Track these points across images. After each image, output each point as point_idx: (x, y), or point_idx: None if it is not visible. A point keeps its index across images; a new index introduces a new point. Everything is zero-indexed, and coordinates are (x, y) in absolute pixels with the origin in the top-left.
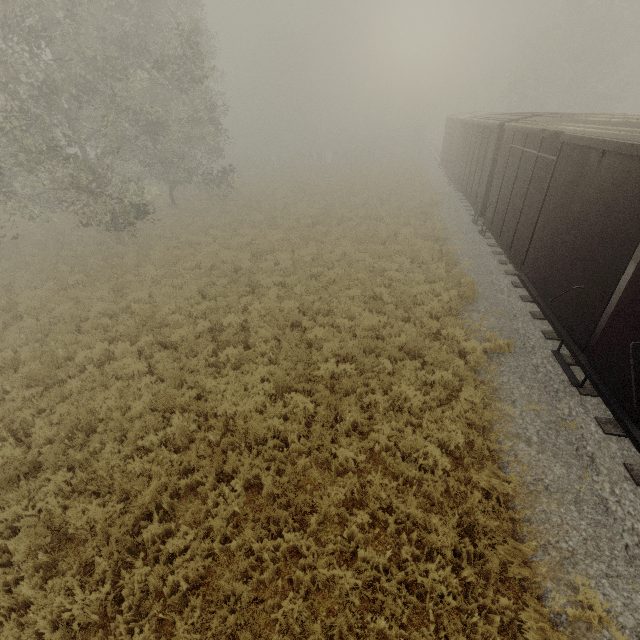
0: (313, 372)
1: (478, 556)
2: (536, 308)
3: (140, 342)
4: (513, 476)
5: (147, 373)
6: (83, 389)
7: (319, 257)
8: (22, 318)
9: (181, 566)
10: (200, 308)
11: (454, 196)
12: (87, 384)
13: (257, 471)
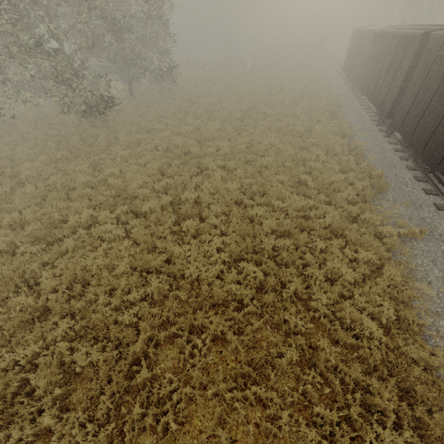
0: (259, 246)
1: (414, 418)
2: (438, 200)
3: (117, 211)
4: (439, 351)
5: (124, 236)
6: (76, 247)
7: (250, 146)
8: (24, 184)
9: (169, 409)
10: (162, 184)
11: (354, 99)
12: (79, 243)
13: (221, 328)
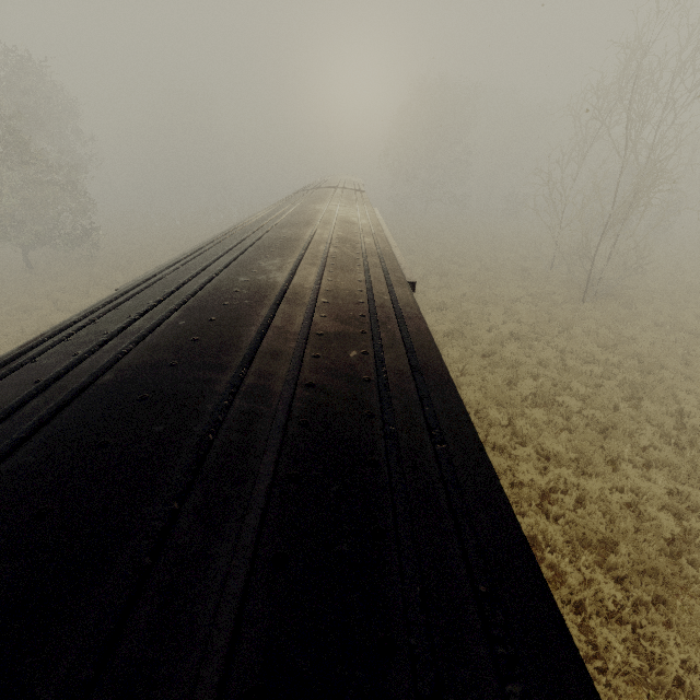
0: None
1: None
2: None
3: None
4: None
5: None
6: None
7: None
8: None
9: None
10: None
11: None
12: None
13: None
